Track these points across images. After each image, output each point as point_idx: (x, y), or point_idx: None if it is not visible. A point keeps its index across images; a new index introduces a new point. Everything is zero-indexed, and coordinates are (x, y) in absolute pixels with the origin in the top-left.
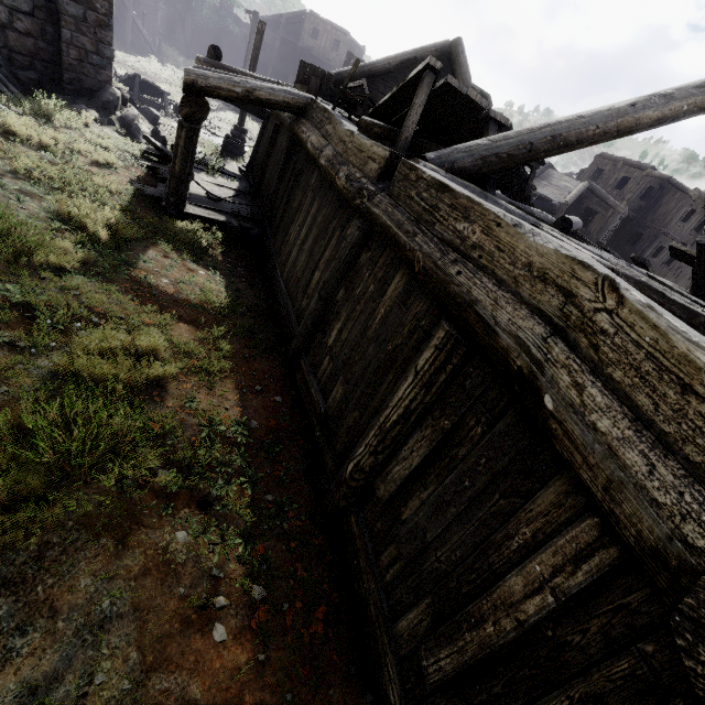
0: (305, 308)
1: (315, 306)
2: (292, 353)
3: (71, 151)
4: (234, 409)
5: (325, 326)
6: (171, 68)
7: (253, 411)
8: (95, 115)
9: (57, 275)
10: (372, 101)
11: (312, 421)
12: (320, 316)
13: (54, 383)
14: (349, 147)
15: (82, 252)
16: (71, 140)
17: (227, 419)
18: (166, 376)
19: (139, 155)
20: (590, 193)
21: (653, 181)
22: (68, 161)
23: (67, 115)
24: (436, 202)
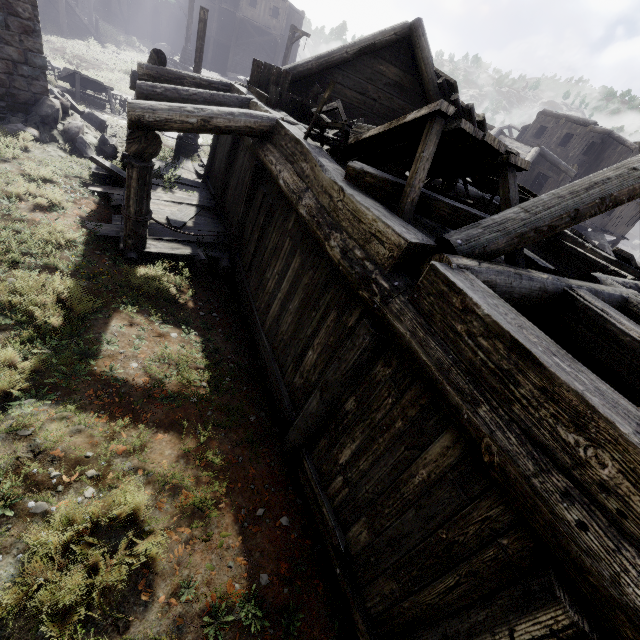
0: (300, 390)
1: (317, 408)
2: (291, 447)
3: (8, 197)
4: (237, 561)
5: (332, 434)
6: (111, 49)
7: (260, 553)
8: (34, 133)
9: (1, 408)
10: (349, 125)
11: (327, 546)
12: (323, 418)
13: (5, 628)
14: (339, 206)
15: (30, 359)
16: (7, 180)
17: (232, 588)
18: (152, 555)
19: (88, 178)
20: (542, 158)
21: (595, 136)
22: (6, 212)
23: (1, 143)
24: (510, 367)
